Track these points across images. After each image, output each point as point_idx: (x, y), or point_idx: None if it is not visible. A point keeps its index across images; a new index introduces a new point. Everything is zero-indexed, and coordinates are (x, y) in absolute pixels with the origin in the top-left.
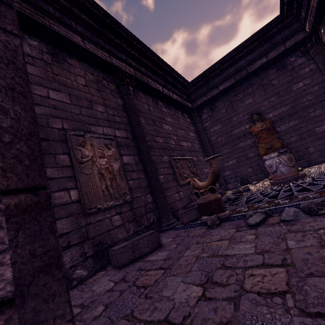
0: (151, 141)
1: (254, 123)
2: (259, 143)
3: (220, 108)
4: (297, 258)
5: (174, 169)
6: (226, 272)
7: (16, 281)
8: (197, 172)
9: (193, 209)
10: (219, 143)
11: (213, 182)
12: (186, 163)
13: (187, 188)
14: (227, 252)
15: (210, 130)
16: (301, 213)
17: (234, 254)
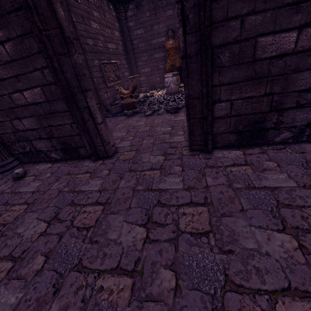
0: (84, 44)
1: (168, 39)
2: (168, 59)
3: (145, 9)
4: (154, 124)
5: (103, 73)
6: (134, 129)
7: (102, 119)
8: (120, 76)
9: (118, 106)
10: (139, 49)
11: (132, 92)
12: (111, 67)
13: (113, 90)
14: (135, 124)
15: (134, 33)
16: (165, 112)
17: (137, 125)
